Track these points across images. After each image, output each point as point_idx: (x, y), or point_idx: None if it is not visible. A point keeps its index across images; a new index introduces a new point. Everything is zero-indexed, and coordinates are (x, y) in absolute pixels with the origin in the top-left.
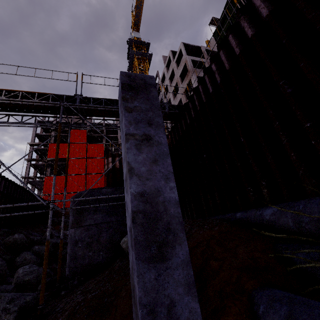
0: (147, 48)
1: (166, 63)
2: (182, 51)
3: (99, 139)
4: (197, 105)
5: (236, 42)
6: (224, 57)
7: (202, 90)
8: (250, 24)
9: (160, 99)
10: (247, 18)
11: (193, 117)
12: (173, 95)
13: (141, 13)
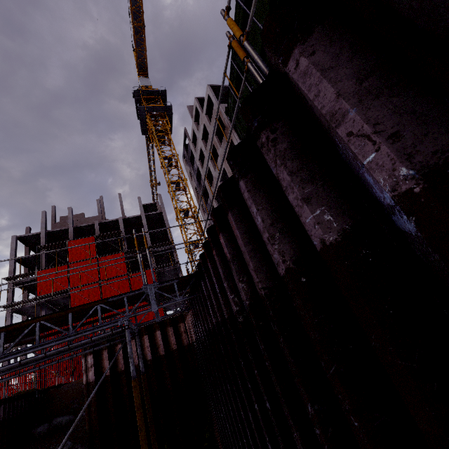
0: (163, 98)
1: (194, 117)
2: (211, 98)
3: (116, 247)
4: (215, 308)
5: (265, 220)
6: (241, 241)
7: (215, 279)
8: (306, 179)
9: (197, 168)
10: (284, 144)
11: (215, 325)
12: (213, 162)
13: (145, 51)
